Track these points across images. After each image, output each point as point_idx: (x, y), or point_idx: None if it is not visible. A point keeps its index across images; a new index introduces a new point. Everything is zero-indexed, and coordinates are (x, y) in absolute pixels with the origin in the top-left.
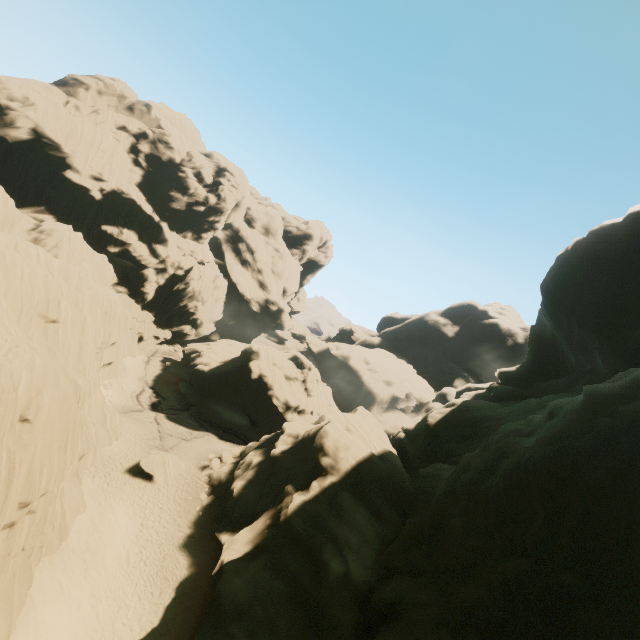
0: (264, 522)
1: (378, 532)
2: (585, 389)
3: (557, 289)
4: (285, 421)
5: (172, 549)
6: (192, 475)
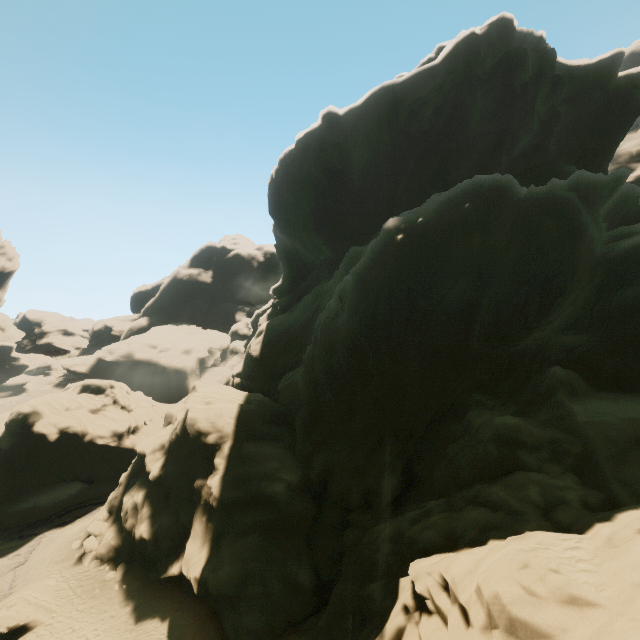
0: (201, 523)
1: (283, 447)
2: (352, 272)
3: (281, 211)
4: (126, 450)
5: (129, 634)
6: (74, 577)
